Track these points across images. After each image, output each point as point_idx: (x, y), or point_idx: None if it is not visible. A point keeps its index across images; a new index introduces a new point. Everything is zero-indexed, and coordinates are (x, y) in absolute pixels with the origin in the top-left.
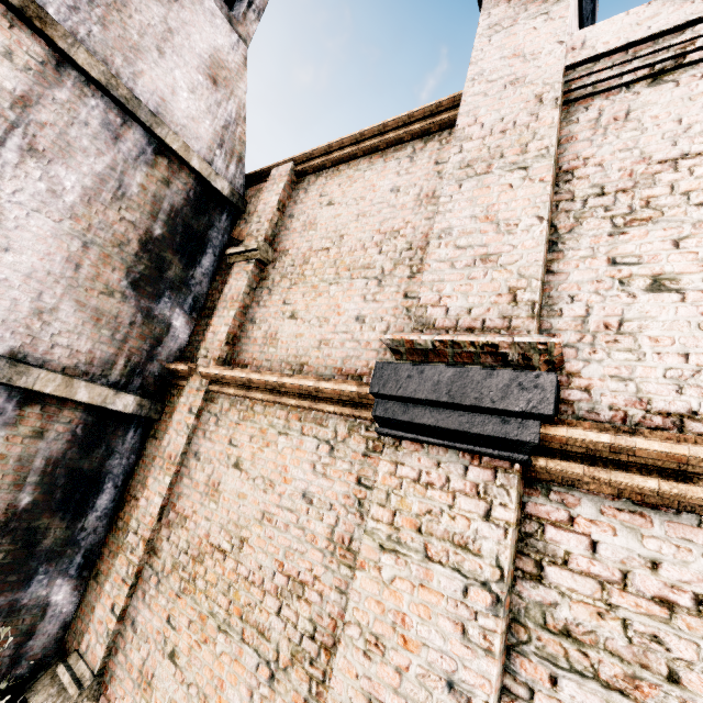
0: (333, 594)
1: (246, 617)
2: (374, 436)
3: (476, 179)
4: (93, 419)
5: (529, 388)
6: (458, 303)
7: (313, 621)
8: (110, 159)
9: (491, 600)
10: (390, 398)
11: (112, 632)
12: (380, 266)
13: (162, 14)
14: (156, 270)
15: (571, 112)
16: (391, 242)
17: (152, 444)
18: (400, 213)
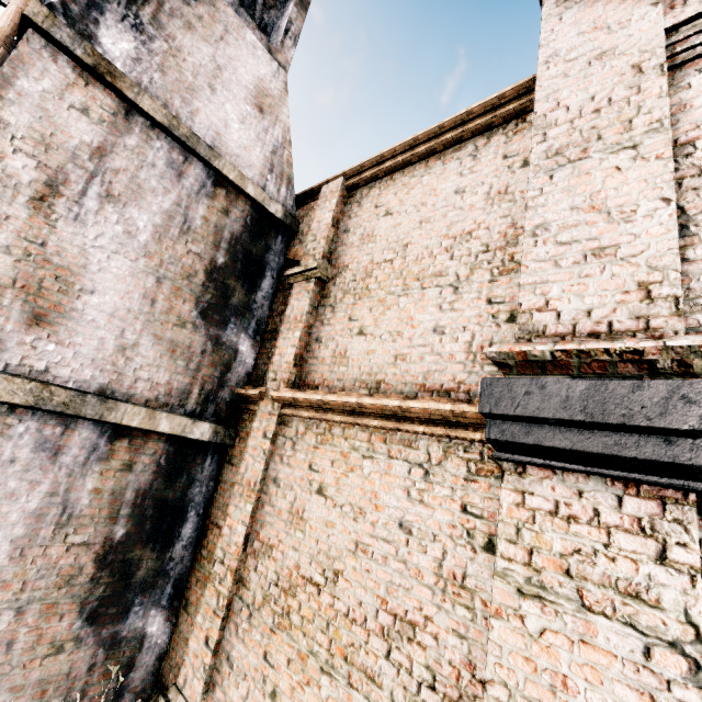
0: (451, 638)
1: (351, 659)
2: (475, 458)
3: (570, 167)
4: (174, 448)
5: (699, 401)
6: (572, 306)
7: (431, 668)
8: (175, 196)
9: (687, 666)
10: (506, 418)
11: (208, 666)
12: (454, 272)
13: (210, 54)
14: (221, 298)
15: (678, 78)
16: (463, 246)
17: (228, 470)
18: (469, 215)
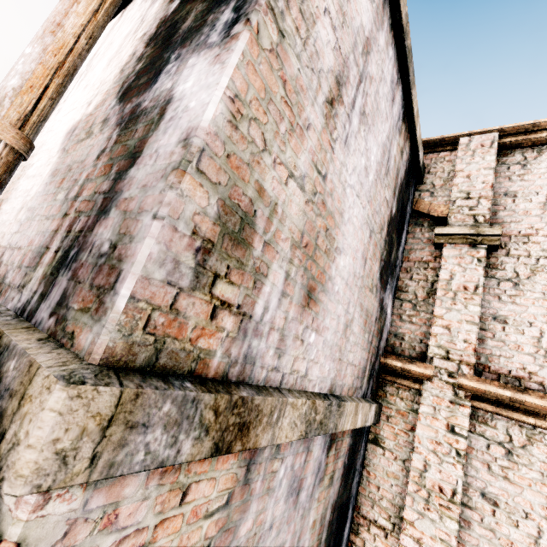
0: None
1: None
2: None
3: None
4: (352, 440)
5: None
6: None
7: None
8: (388, 126)
9: None
10: None
11: None
12: None
13: None
14: (388, 255)
15: None
16: None
17: (376, 453)
18: None
